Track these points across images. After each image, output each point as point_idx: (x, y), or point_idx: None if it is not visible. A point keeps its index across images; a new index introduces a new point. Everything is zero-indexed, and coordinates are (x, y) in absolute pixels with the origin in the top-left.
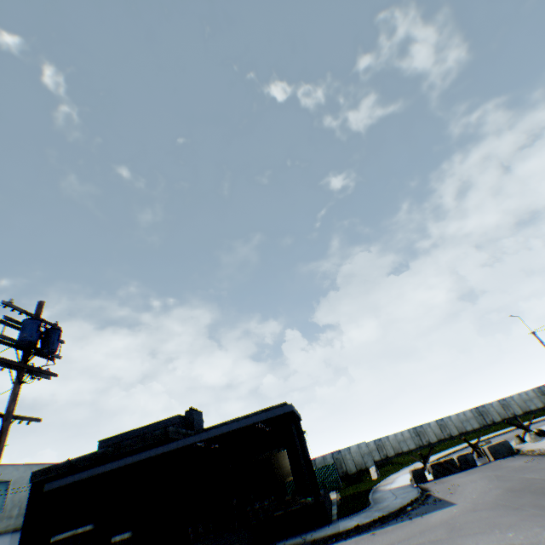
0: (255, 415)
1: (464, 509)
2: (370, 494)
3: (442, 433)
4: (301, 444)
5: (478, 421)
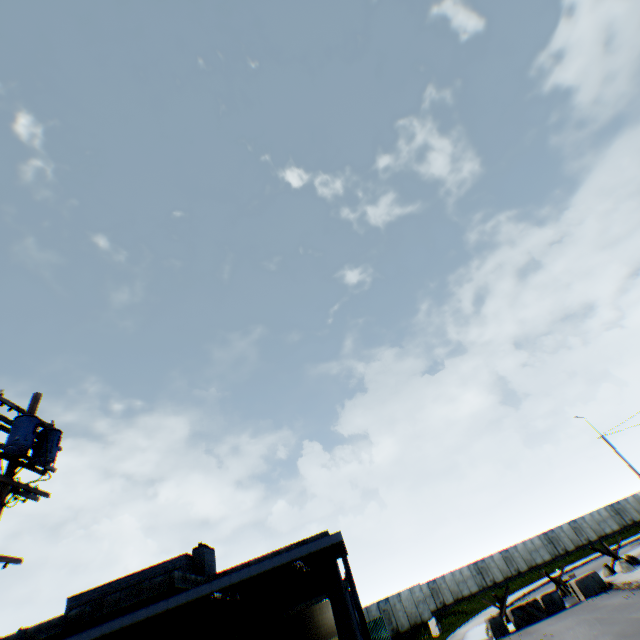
0: (294, 549)
1: None
2: None
3: (508, 569)
4: (352, 588)
5: (548, 551)
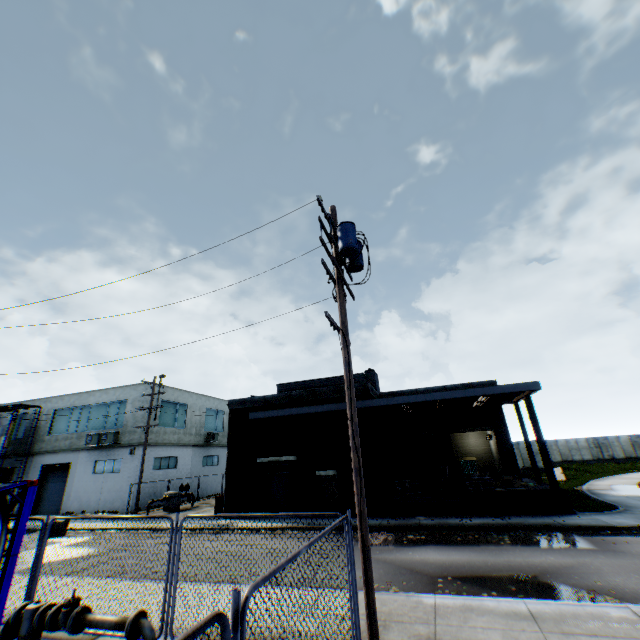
0: (487, 387)
1: None
2: (590, 495)
3: (633, 452)
4: (535, 428)
5: None
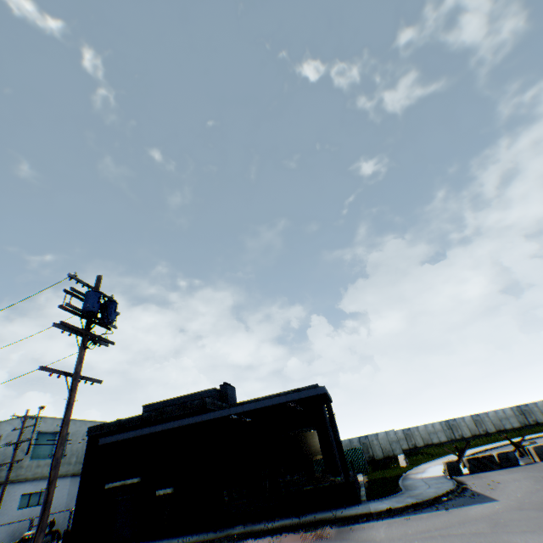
0: (288, 395)
1: (508, 507)
2: (399, 480)
3: (477, 429)
4: (332, 426)
5: (518, 420)
